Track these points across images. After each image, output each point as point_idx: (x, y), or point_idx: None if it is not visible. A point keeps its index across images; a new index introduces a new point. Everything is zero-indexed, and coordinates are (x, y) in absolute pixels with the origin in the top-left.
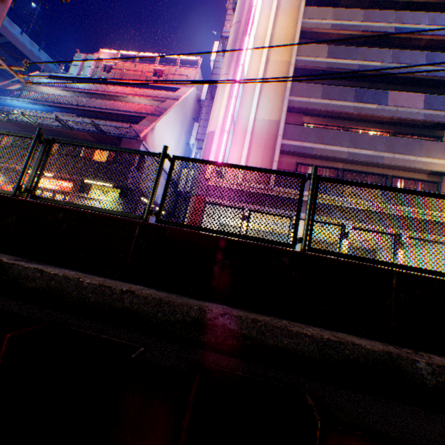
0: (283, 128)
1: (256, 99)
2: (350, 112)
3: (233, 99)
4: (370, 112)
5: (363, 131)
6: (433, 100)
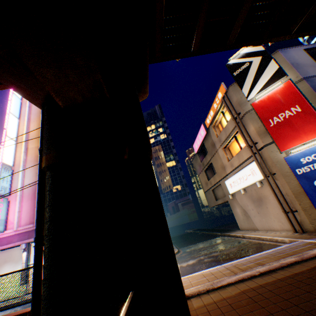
0: None
1: (22, 174)
2: None
3: None
4: None
5: None
6: None
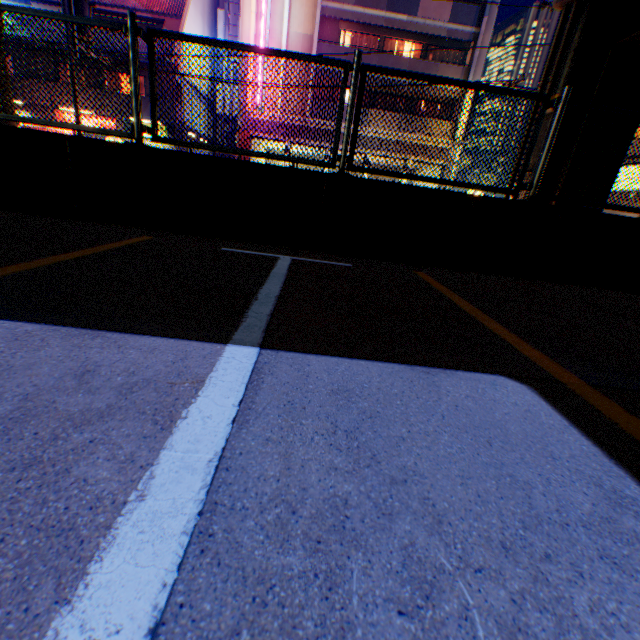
0: (316, 49)
1: (288, 6)
2: (381, 26)
3: (263, 19)
4: (400, 27)
5: (400, 43)
6: (460, 11)
